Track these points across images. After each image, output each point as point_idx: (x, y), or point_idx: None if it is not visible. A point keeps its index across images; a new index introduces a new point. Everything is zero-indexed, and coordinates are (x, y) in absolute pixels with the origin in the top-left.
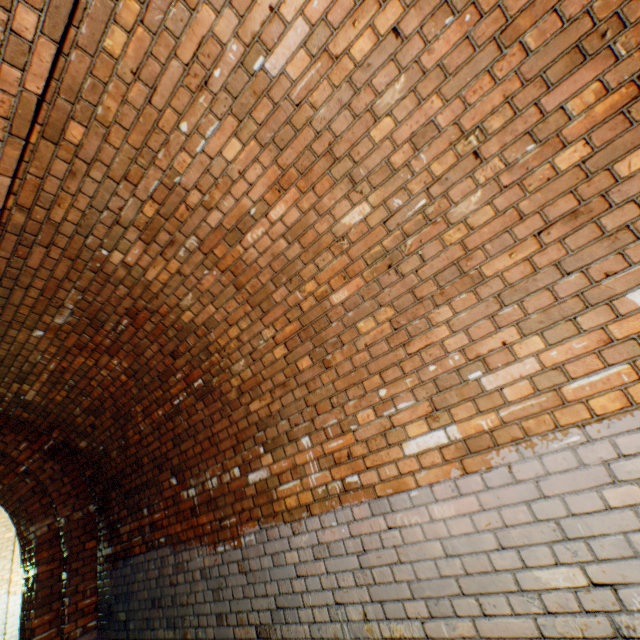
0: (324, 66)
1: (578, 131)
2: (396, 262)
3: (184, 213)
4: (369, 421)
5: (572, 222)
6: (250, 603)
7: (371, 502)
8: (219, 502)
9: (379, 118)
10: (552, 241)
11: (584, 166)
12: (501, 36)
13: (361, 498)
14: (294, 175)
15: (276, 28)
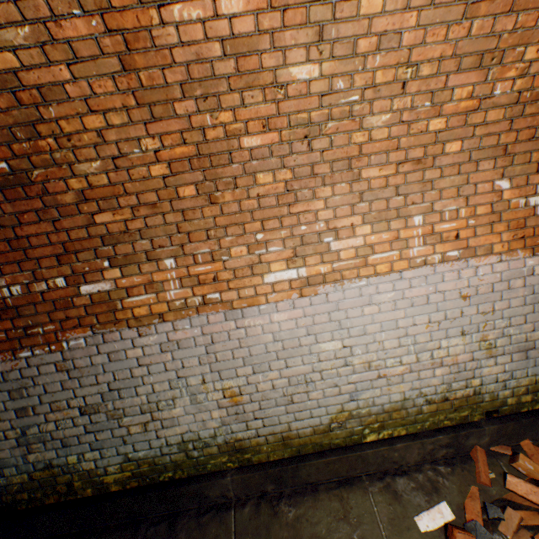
0: None
1: (448, 111)
2: (313, 136)
3: None
4: (241, 256)
5: (415, 166)
6: (73, 393)
7: (227, 312)
8: (24, 311)
9: None
10: (402, 172)
11: (438, 135)
12: (470, 6)
13: (219, 309)
14: None
15: None
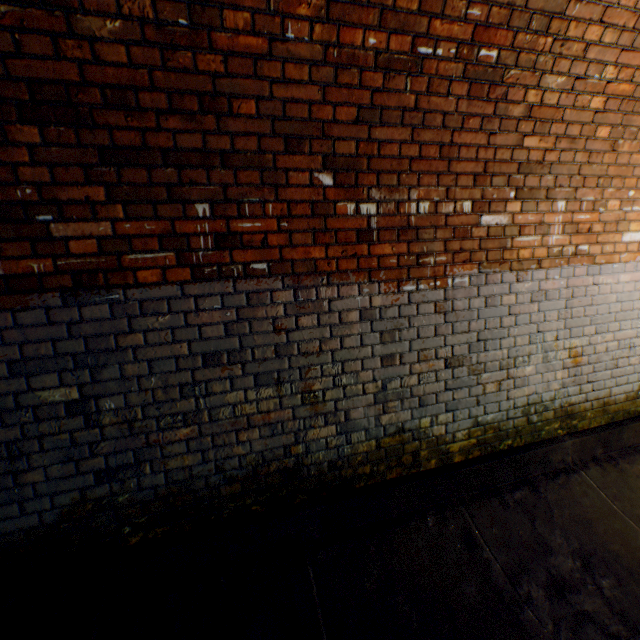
0: None
1: None
2: None
3: None
4: (613, 210)
5: None
6: (443, 341)
7: (589, 267)
8: (423, 235)
9: None
10: None
11: None
12: None
13: (583, 263)
14: None
15: None
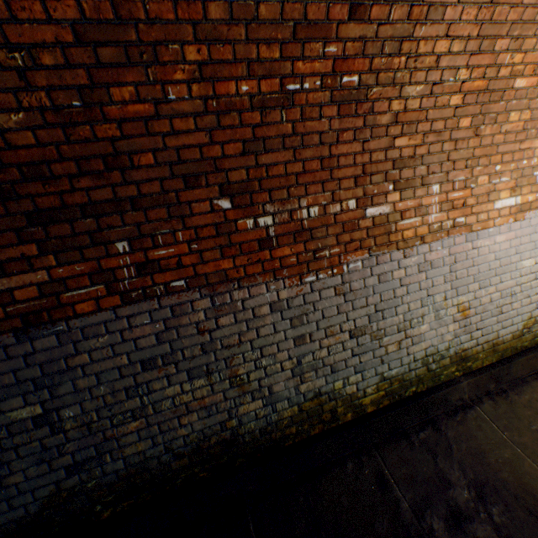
0: None
1: None
2: None
3: None
4: (483, 184)
5: None
6: (345, 317)
7: (467, 235)
8: (317, 234)
9: None
10: None
11: None
12: None
13: (462, 232)
14: None
15: None
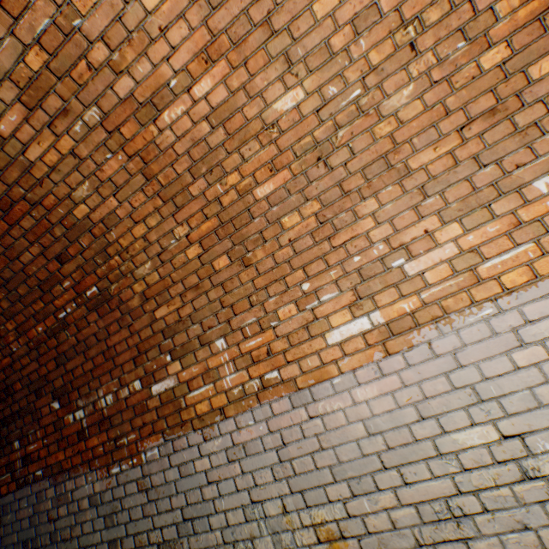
0: None
1: (502, 33)
2: (326, 154)
3: (84, 73)
4: (291, 316)
5: (490, 119)
6: (151, 522)
7: (292, 395)
8: (115, 420)
9: None
10: (472, 136)
11: (504, 67)
12: None
13: (281, 393)
14: (225, 44)
15: None
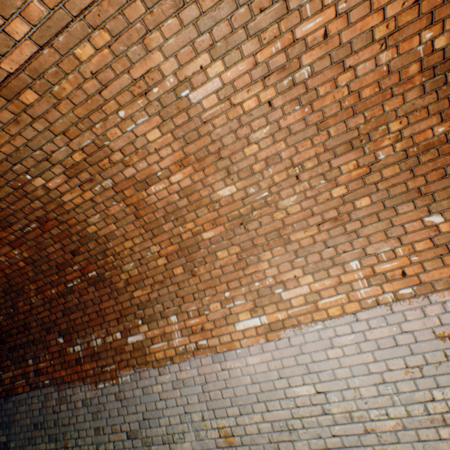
0: (226, 107)
1: (344, 181)
2: (246, 222)
3: (106, 164)
4: (217, 309)
5: (334, 223)
6: (123, 418)
7: (213, 355)
8: (102, 355)
9: (251, 143)
10: (324, 230)
11: (343, 198)
12: (320, 124)
13: (207, 353)
14: (193, 159)
15: (202, 78)
